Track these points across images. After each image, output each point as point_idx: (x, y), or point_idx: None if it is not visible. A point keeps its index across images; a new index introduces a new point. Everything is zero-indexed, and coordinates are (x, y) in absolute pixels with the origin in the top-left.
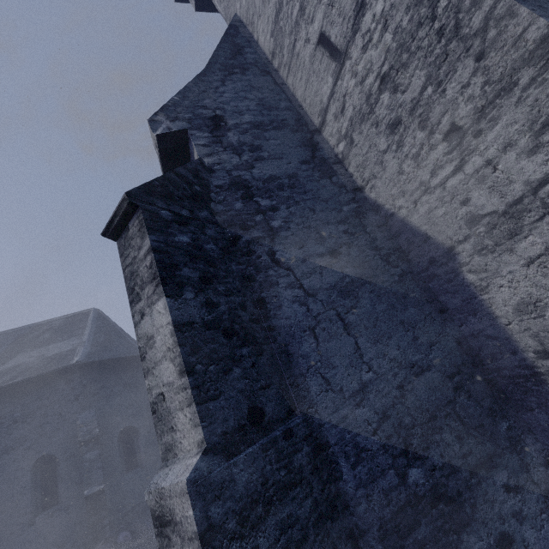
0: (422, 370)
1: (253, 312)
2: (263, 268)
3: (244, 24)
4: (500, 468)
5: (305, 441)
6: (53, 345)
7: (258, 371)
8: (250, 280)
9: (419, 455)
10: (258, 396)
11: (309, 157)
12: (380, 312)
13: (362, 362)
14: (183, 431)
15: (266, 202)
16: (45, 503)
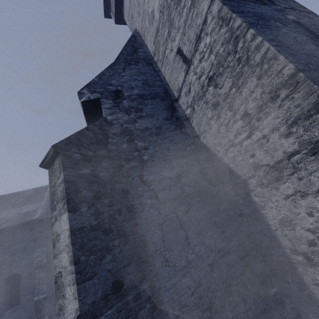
0: (225, 253)
1: (126, 214)
2: (135, 186)
3: (140, 35)
4: None
5: (148, 300)
6: (25, 206)
7: (123, 255)
8: (127, 193)
9: (218, 310)
10: (121, 272)
11: (169, 116)
12: (203, 215)
13: (189, 247)
14: (69, 300)
15: (141, 143)
16: (11, 303)
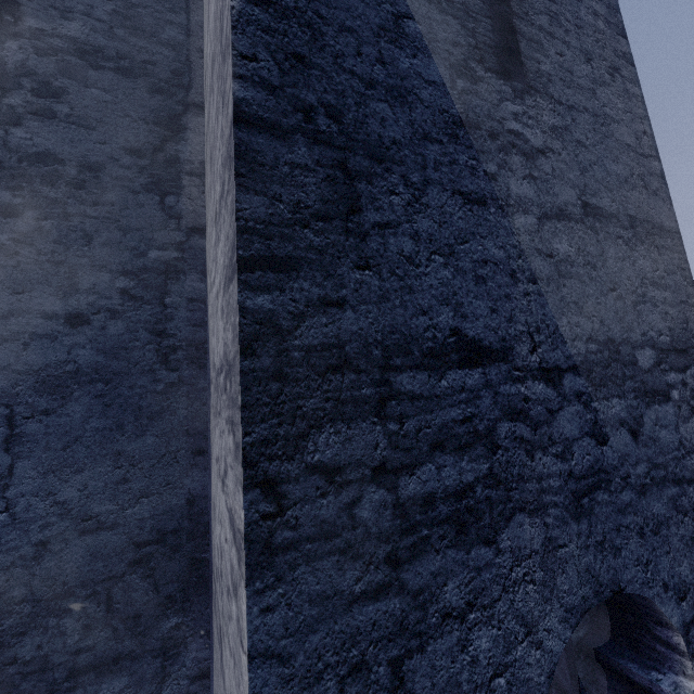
0: (100, 527)
1: None
2: None
3: None
4: (122, 674)
5: None
6: None
7: None
8: None
9: (2, 641)
10: None
11: (150, 146)
12: (91, 430)
13: (1, 496)
14: None
15: (1, 194)
16: None
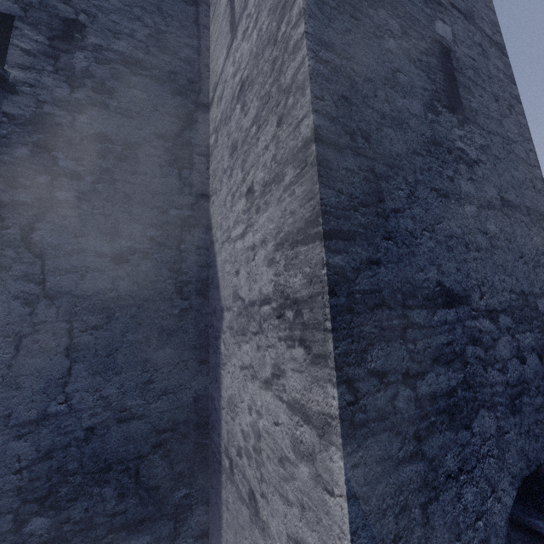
0: (132, 417)
1: None
2: (1, 244)
3: None
4: (146, 533)
5: None
6: None
7: None
8: None
9: (60, 504)
10: None
11: (172, 133)
12: (127, 342)
13: (62, 391)
14: None
15: (69, 163)
16: None
